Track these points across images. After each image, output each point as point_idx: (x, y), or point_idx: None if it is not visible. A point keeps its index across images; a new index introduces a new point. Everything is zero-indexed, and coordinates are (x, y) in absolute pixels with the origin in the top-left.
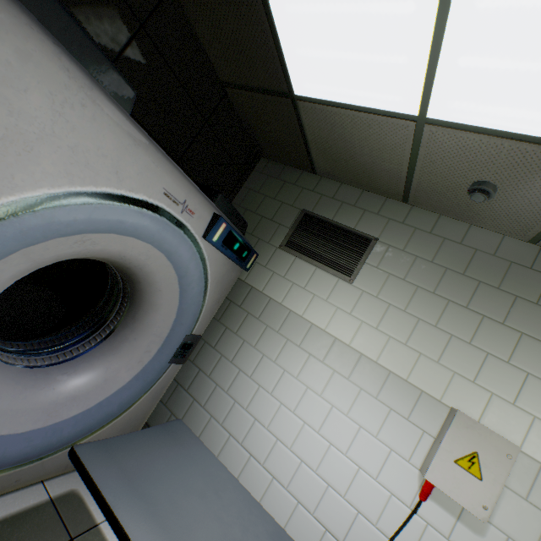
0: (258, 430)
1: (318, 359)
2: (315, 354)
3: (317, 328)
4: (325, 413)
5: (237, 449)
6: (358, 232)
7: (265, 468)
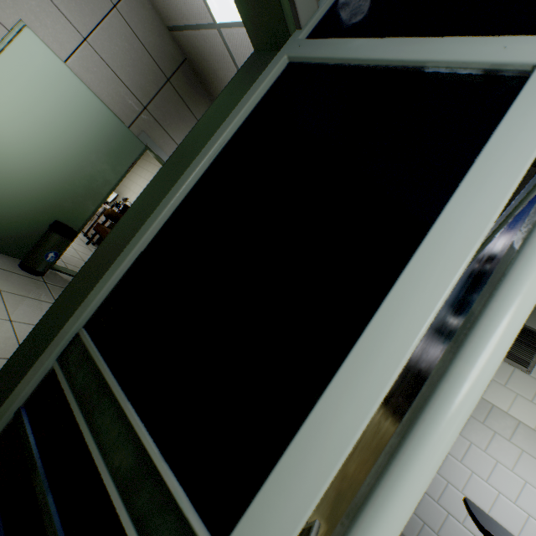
0: (452, 492)
1: (504, 438)
2: (500, 433)
3: (498, 409)
4: (519, 487)
5: (434, 506)
6: (529, 327)
7: (465, 527)
